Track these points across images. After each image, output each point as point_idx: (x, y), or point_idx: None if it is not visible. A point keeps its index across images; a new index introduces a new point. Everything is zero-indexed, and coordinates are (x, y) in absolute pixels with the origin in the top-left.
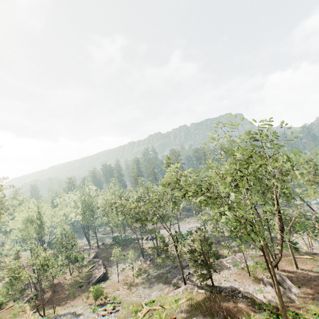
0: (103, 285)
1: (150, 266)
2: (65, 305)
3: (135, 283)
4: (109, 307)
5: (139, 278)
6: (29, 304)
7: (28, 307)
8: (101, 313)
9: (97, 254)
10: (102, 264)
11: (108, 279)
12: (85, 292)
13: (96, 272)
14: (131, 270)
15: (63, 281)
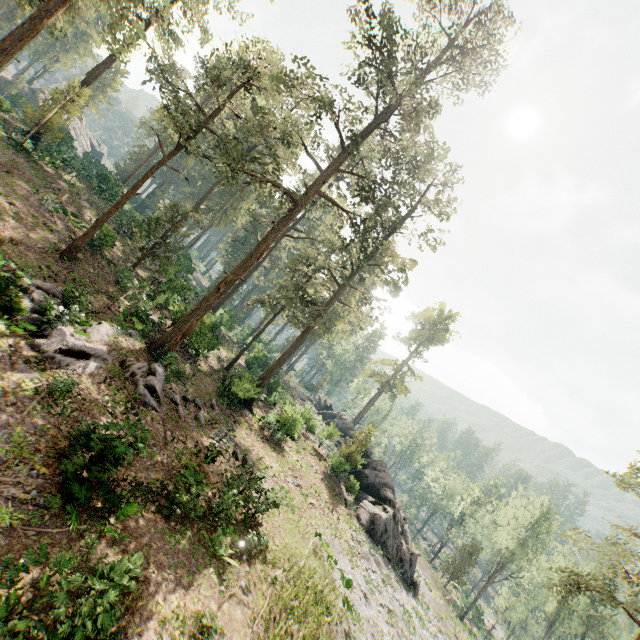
0: None
1: None
2: None
3: None
4: None
5: None
6: None
7: None
8: None
9: None
10: None
11: None
12: None
13: None
14: None
15: None
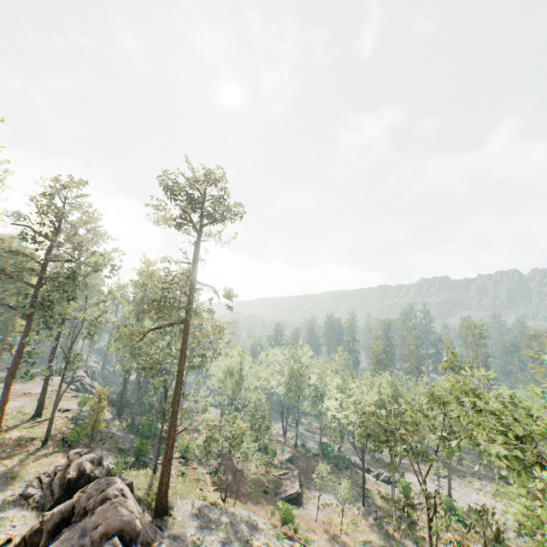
0: (294, 511)
1: (373, 529)
2: (245, 505)
3: (341, 539)
4: (299, 546)
5: (349, 535)
6: (216, 476)
7: (209, 480)
8: (287, 546)
9: (293, 457)
10: (297, 477)
11: (302, 507)
12: (270, 504)
13: (288, 485)
14: (339, 514)
15: (246, 472)
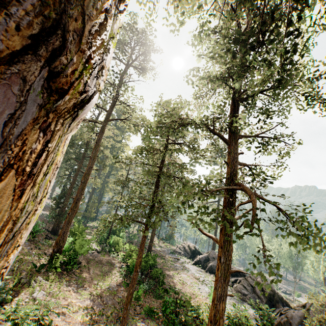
0: None
1: None
2: None
3: None
4: None
5: None
6: None
7: None
8: None
9: None
10: None
11: None
12: None
13: None
14: None
15: None
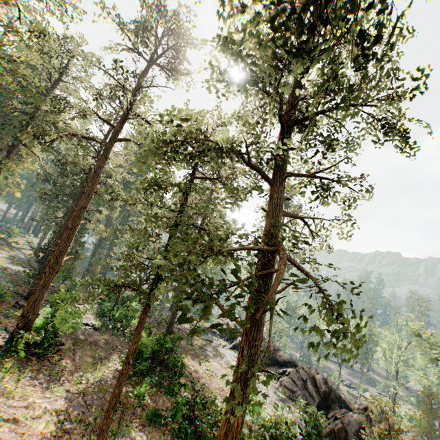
0: None
1: None
2: None
3: None
4: None
5: None
6: None
7: None
8: None
9: None
10: None
11: None
12: None
13: None
14: None
15: None
